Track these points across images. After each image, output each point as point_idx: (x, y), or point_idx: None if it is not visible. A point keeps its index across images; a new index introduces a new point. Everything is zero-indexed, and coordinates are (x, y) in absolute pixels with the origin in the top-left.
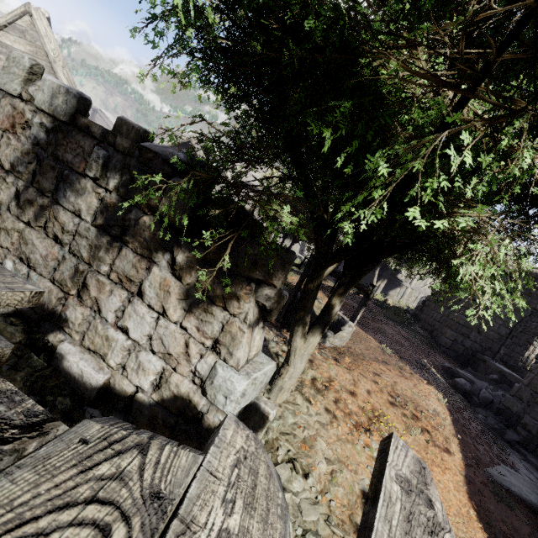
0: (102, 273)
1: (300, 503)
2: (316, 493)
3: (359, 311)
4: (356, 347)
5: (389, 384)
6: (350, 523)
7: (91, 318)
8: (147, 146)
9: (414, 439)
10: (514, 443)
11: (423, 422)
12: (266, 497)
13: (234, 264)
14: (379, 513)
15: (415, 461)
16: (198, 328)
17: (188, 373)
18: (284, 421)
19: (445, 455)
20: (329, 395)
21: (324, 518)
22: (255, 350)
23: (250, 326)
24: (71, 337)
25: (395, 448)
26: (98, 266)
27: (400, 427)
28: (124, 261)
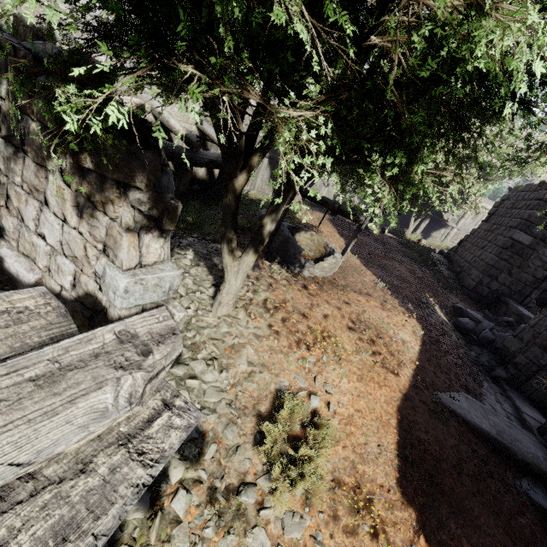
0: (17, 184)
1: (206, 389)
2: (228, 385)
3: (350, 243)
4: (343, 279)
5: (356, 312)
6: (252, 409)
7: (19, 226)
8: (24, 44)
9: (362, 359)
10: (499, 379)
11: (379, 347)
12: (11, 335)
13: (96, 166)
14: (59, 343)
15: (166, 327)
16: (90, 233)
17: (91, 274)
18: (218, 330)
19: (391, 375)
20: (278, 315)
21: (228, 402)
22: (156, 258)
23: (133, 231)
24: (10, 244)
25: (148, 315)
26: (13, 177)
27: (350, 348)
28: (29, 171)
